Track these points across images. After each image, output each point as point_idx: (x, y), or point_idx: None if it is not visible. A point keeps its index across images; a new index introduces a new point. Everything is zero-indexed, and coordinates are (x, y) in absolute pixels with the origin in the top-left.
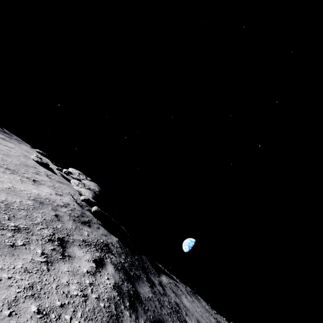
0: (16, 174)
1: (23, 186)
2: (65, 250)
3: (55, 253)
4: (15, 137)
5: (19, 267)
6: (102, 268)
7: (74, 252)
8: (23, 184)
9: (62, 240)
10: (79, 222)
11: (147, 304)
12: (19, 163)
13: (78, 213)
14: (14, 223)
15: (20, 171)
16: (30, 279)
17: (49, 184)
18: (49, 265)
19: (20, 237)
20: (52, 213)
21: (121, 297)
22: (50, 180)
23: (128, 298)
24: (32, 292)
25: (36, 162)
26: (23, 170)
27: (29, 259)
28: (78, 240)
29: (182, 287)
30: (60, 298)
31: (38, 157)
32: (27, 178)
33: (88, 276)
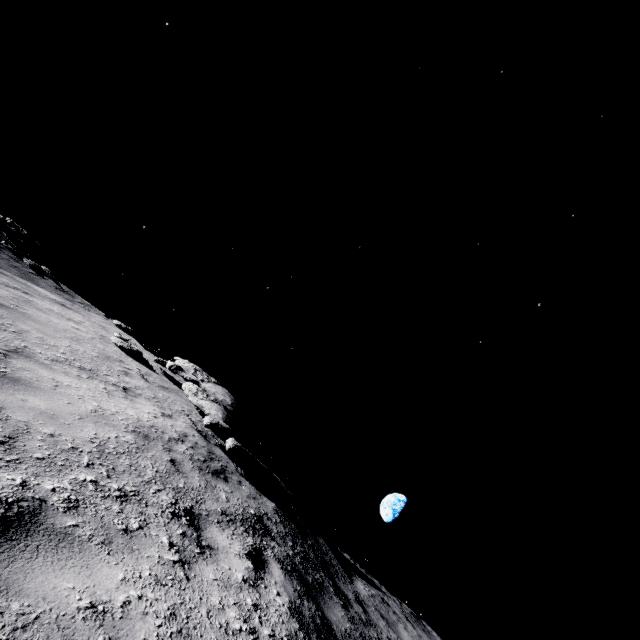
0: (96, 378)
1: (113, 404)
2: (200, 535)
3: (187, 541)
4: (79, 299)
5: (147, 574)
6: (263, 570)
7: (214, 537)
8: (112, 400)
9: (192, 513)
10: (209, 472)
11: None
12: (97, 354)
13: (203, 452)
14: (117, 483)
15: (101, 372)
16: (167, 598)
17: (148, 395)
18: (187, 569)
19: (133, 513)
20: (165, 457)
21: (306, 631)
22: (148, 386)
23: (317, 634)
24: (178, 626)
25: (120, 349)
26: (105, 368)
27: (156, 557)
28: (215, 513)
29: (395, 606)
30: (218, 636)
31: (122, 338)
32: (113, 385)
33: (247, 590)
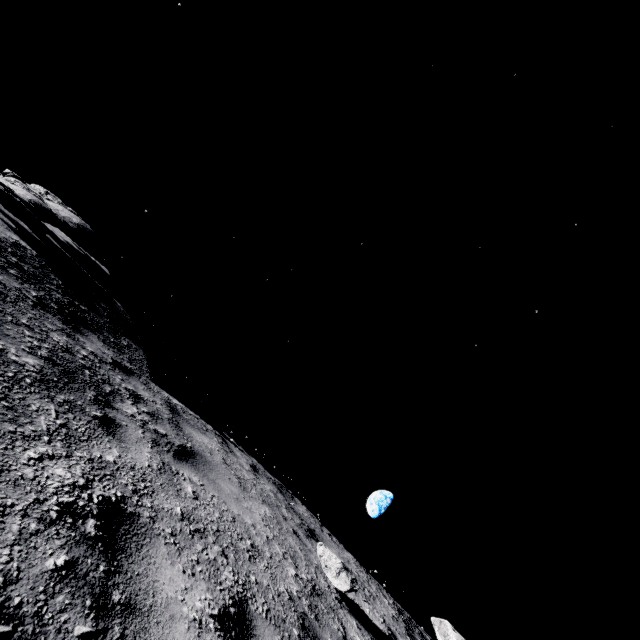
0: None
1: None
2: None
3: None
4: None
5: None
6: None
7: None
8: None
9: None
10: None
11: None
12: None
13: None
14: None
15: None
16: None
17: None
18: None
19: None
20: None
21: None
22: None
23: None
24: None
25: None
26: None
27: None
28: None
29: (244, 456)
30: None
31: None
32: None
33: None
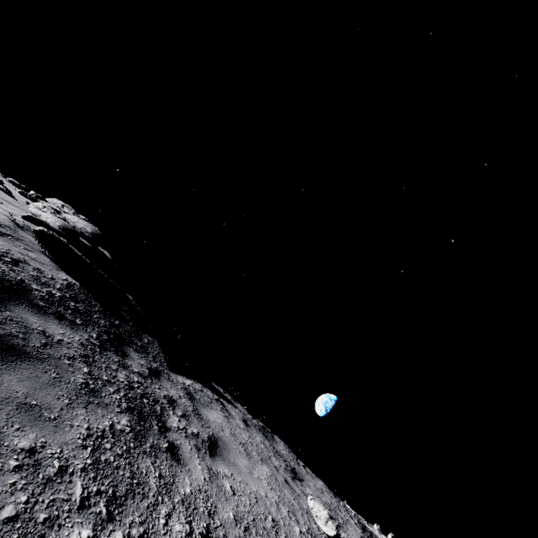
0: None
1: None
2: None
3: None
4: None
5: None
6: None
7: None
8: None
9: None
10: None
11: (5, 322)
12: None
13: None
14: None
15: None
16: None
17: None
18: None
19: None
20: None
21: None
22: None
23: None
24: None
25: None
26: None
27: None
28: None
29: (236, 411)
30: None
31: None
32: None
33: None
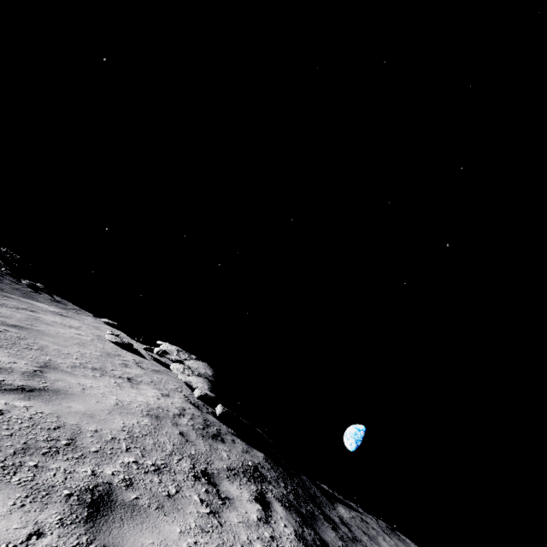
0: (106, 375)
1: (126, 394)
2: (218, 490)
3: (211, 496)
4: (71, 305)
5: (194, 526)
6: (270, 509)
7: (228, 490)
8: (124, 392)
9: (207, 474)
10: (209, 437)
11: None
12: (100, 353)
13: (200, 421)
14: (150, 460)
15: (108, 368)
16: (212, 541)
17: (147, 381)
18: (218, 517)
19: (168, 481)
20: (175, 432)
21: None
22: (144, 373)
23: None
24: None
25: (114, 345)
26: (109, 364)
27: (195, 512)
28: (222, 470)
29: (372, 523)
30: None
31: (113, 334)
32: (119, 378)
33: (263, 526)
